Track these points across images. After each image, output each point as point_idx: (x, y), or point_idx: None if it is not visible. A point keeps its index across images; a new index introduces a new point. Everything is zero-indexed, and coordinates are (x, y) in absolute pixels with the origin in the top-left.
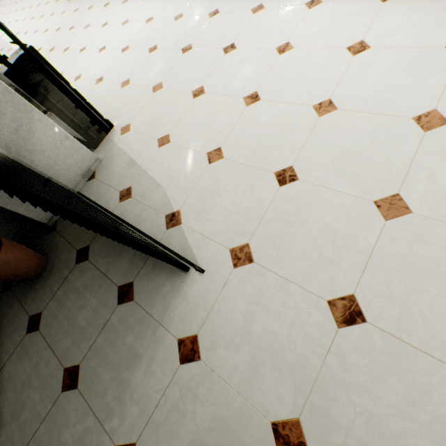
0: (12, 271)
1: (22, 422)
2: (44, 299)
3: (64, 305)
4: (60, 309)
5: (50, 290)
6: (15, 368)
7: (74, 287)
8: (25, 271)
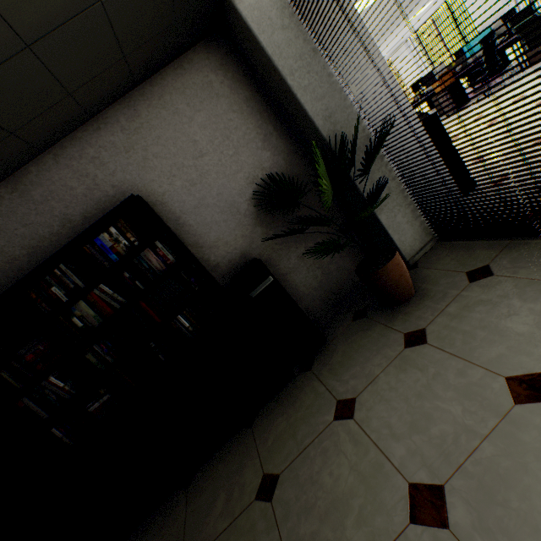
0: (397, 276)
1: (434, 436)
2: (423, 317)
3: (466, 317)
4: (460, 322)
5: (431, 309)
6: (397, 379)
7: (477, 300)
8: (403, 284)
